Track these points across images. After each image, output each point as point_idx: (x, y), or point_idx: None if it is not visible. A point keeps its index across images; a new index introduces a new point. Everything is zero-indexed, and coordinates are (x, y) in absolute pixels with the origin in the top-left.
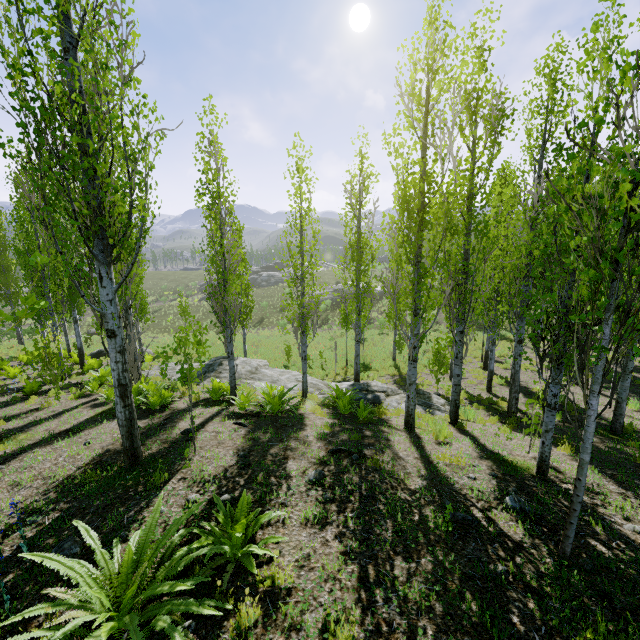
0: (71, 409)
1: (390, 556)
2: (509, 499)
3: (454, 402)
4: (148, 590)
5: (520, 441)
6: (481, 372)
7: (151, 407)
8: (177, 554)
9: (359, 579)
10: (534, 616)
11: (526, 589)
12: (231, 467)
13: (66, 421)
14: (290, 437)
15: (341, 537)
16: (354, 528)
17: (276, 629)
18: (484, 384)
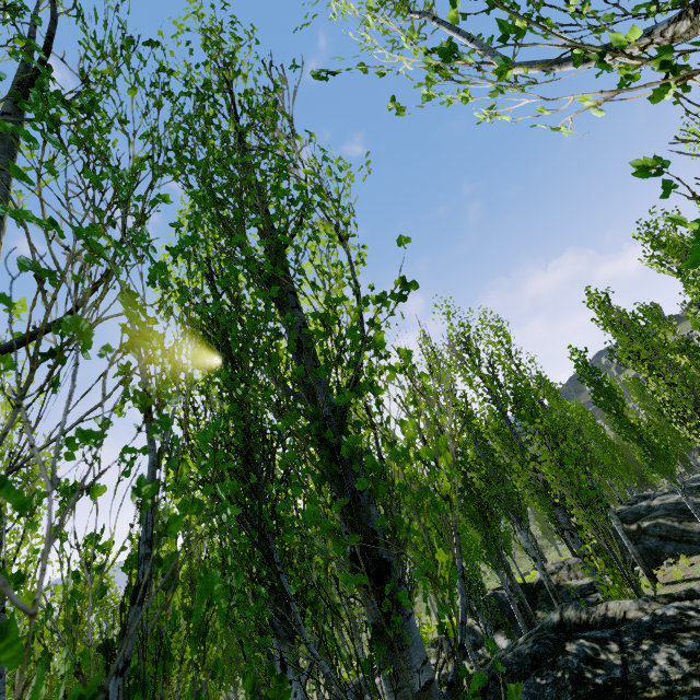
0: None
1: None
2: None
3: None
4: None
5: None
6: None
7: None
8: None
9: None
10: None
11: None
12: None
13: None
14: None
15: None
16: None
17: None
18: None
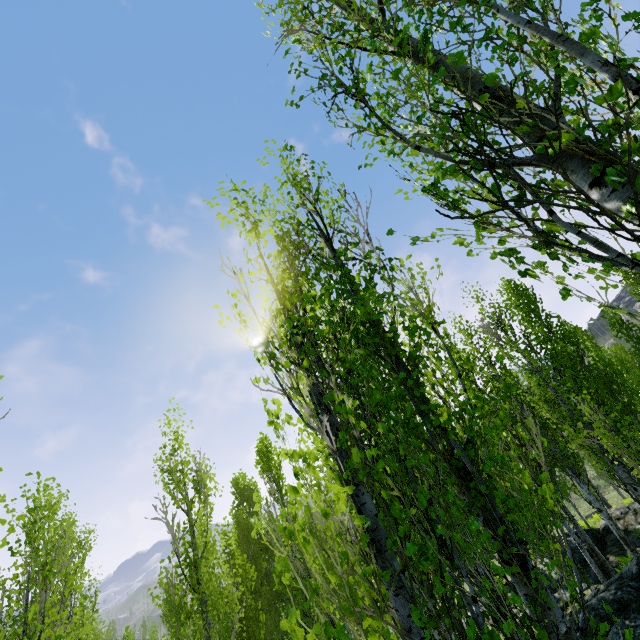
0: None
1: None
2: None
3: None
4: None
5: None
6: None
7: None
8: None
9: None
10: None
11: None
12: None
13: None
14: None
15: None
16: None
17: None
18: None
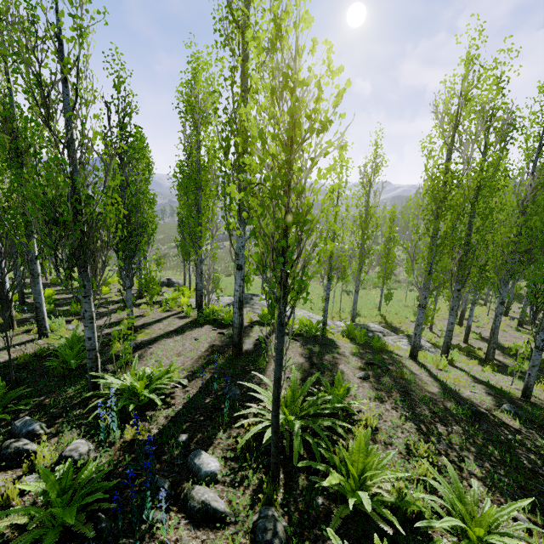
0: (165, 318)
1: (432, 422)
2: (506, 406)
3: (446, 344)
4: (312, 408)
5: (502, 378)
6: (457, 327)
7: (224, 322)
8: (311, 398)
9: (417, 430)
10: (536, 462)
11: (528, 450)
12: (303, 363)
13: (169, 325)
14: (333, 351)
15: (396, 409)
16: (402, 406)
17: (378, 443)
18: (460, 336)
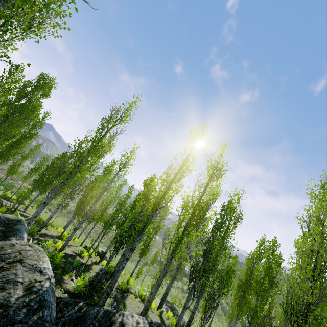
0: None
1: None
2: None
3: None
4: None
5: None
6: None
7: None
8: None
9: None
10: None
11: None
12: None
13: None
14: None
15: None
16: None
17: None
18: None
